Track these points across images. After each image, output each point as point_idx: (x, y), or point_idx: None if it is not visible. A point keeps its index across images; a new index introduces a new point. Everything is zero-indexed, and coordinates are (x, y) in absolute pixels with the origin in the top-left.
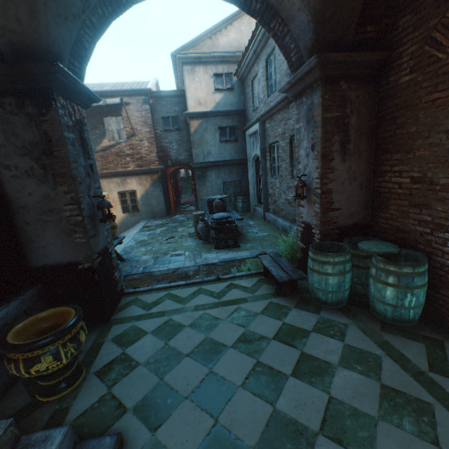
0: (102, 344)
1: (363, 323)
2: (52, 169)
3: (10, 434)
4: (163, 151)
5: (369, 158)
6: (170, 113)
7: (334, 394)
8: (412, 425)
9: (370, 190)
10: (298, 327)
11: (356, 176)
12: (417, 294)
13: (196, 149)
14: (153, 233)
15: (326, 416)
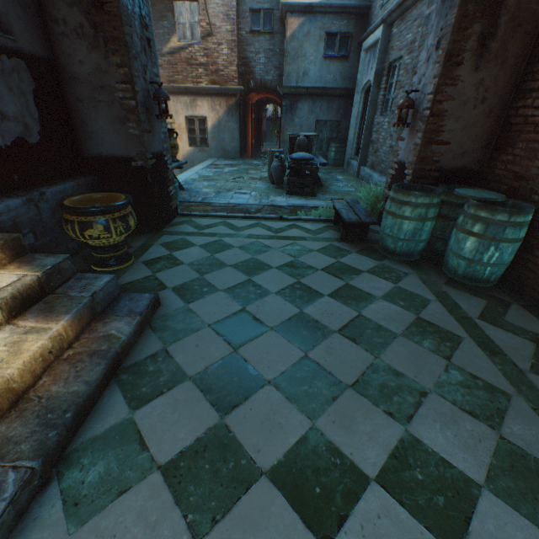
0: (152, 246)
1: (426, 276)
2: (103, 30)
3: (68, 266)
4: (245, 66)
5: (516, 69)
6: (263, 3)
7: (364, 314)
8: (432, 345)
9: (500, 122)
10: (352, 266)
11: (487, 96)
12: (503, 249)
13: (289, 66)
14: (221, 171)
15: (349, 324)
